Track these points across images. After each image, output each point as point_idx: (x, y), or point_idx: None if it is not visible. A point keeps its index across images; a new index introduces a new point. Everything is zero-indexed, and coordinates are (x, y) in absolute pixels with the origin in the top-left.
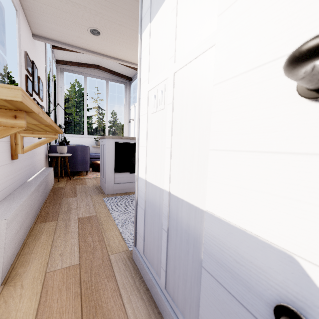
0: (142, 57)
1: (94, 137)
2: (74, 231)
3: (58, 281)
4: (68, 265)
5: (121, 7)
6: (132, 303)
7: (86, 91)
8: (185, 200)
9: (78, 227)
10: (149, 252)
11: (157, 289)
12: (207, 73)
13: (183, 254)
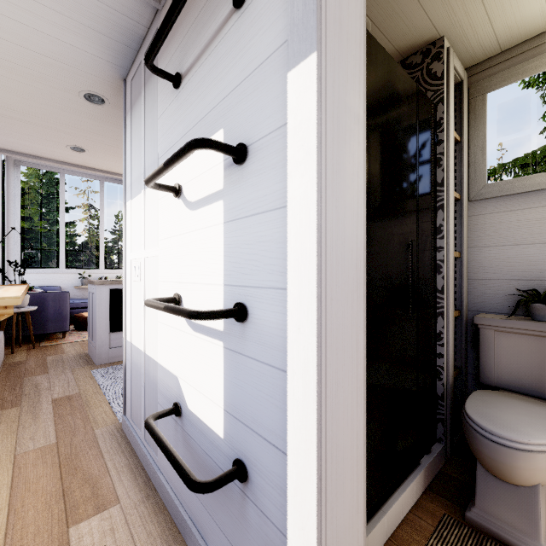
0: (126, 223)
1: (80, 271)
2: (47, 414)
3: (31, 459)
4: (42, 446)
5: (113, 134)
6: (114, 460)
7: (63, 197)
8: (152, 357)
9: (53, 409)
10: (135, 414)
11: (138, 442)
12: (157, 271)
13: (152, 400)
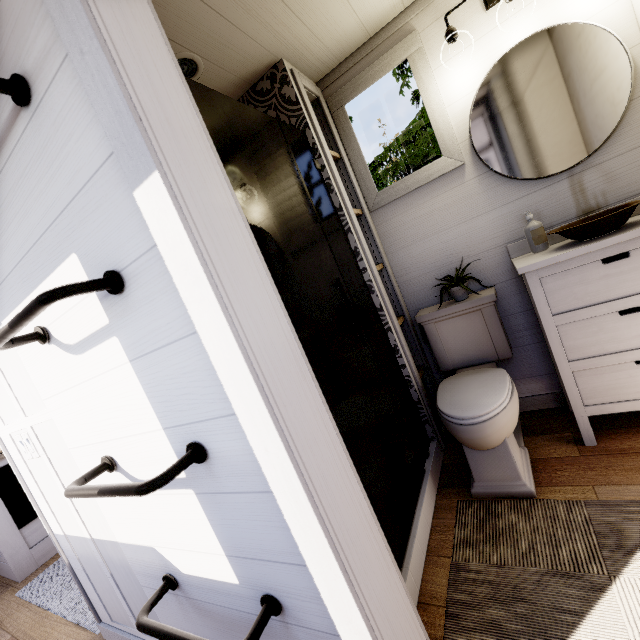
0: None
1: None
2: None
3: None
4: None
5: None
6: None
7: None
8: (106, 540)
9: None
10: (115, 613)
11: None
12: (60, 437)
13: (131, 587)
